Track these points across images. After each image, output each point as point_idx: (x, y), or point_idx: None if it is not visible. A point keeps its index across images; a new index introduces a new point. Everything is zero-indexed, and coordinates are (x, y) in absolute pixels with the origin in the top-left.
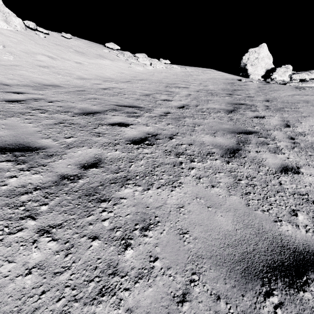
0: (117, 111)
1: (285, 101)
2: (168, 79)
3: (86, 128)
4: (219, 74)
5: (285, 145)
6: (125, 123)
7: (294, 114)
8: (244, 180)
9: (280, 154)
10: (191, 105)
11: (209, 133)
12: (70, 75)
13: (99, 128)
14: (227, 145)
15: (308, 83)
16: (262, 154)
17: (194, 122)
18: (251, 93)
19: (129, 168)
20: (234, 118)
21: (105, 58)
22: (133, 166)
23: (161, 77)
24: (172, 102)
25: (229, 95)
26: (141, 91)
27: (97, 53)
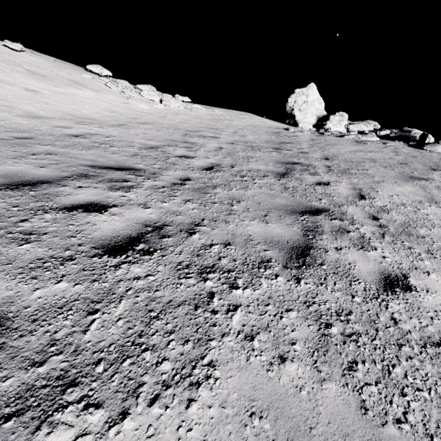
0: (88, 177)
1: (348, 159)
2: (187, 124)
3: (0, 221)
4: (259, 120)
5: (371, 231)
6: (100, 204)
7: (364, 178)
8: (335, 324)
9: (372, 251)
10: (223, 165)
11: (257, 217)
12: (10, 110)
13: (35, 219)
14: (289, 241)
15: (369, 136)
16: (346, 254)
17: (230, 195)
18: (304, 147)
19: (83, 334)
20: (290, 186)
21: (84, 87)
22: (96, 325)
23: (177, 120)
24: (194, 160)
25: (277, 150)
26: (142, 142)
27: (71, 78)
